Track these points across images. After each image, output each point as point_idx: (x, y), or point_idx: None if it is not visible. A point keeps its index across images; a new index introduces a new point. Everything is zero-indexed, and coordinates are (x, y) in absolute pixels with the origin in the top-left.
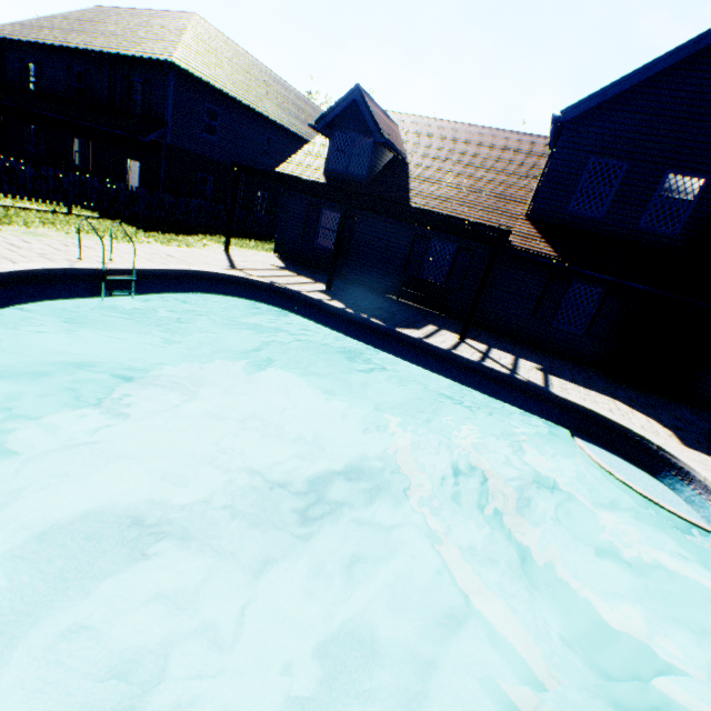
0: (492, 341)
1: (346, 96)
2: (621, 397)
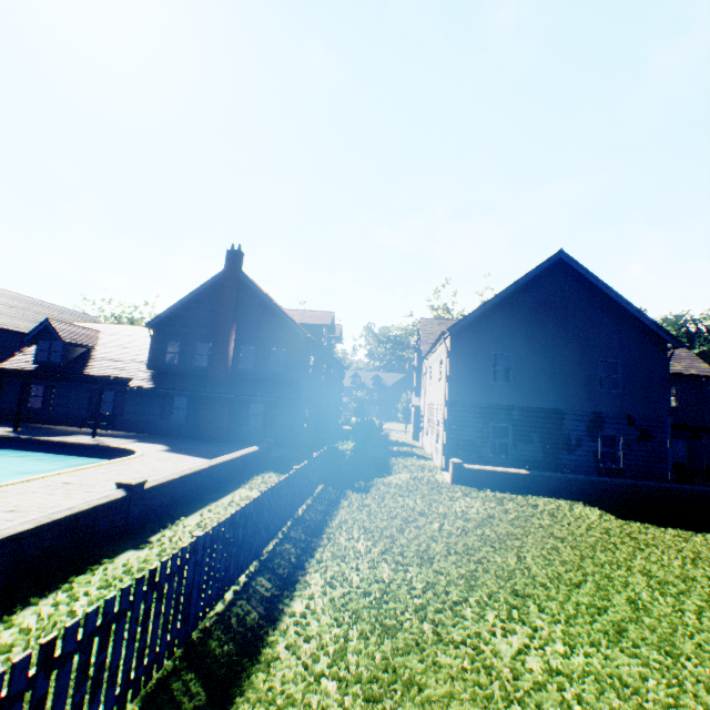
0: (127, 436)
1: (42, 323)
2: (175, 444)
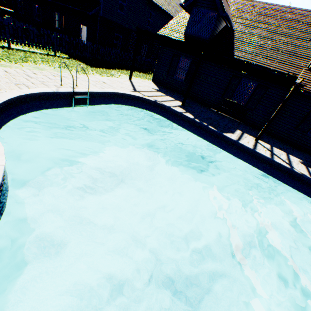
0: (271, 141)
1: None
2: None
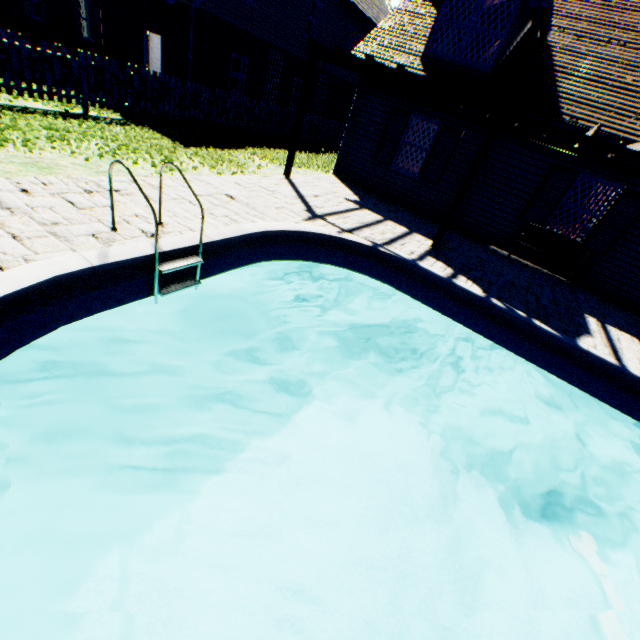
0: None
1: None
2: None
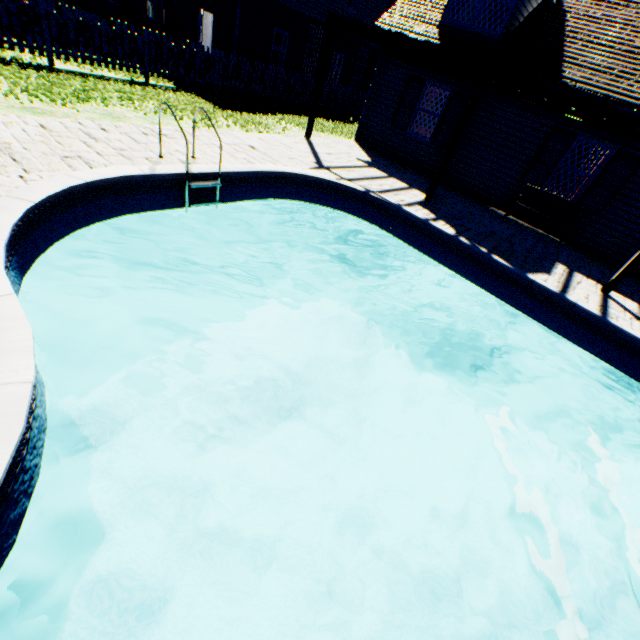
0: (638, 293)
1: None
2: None
